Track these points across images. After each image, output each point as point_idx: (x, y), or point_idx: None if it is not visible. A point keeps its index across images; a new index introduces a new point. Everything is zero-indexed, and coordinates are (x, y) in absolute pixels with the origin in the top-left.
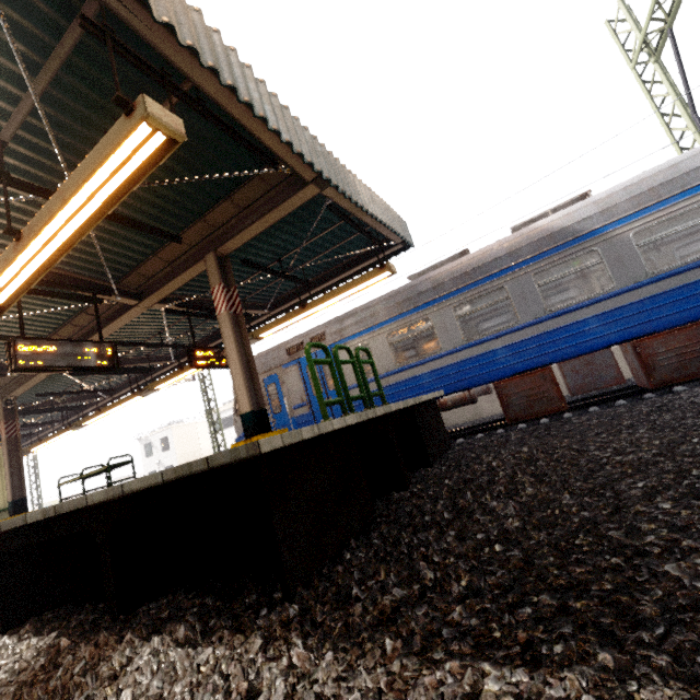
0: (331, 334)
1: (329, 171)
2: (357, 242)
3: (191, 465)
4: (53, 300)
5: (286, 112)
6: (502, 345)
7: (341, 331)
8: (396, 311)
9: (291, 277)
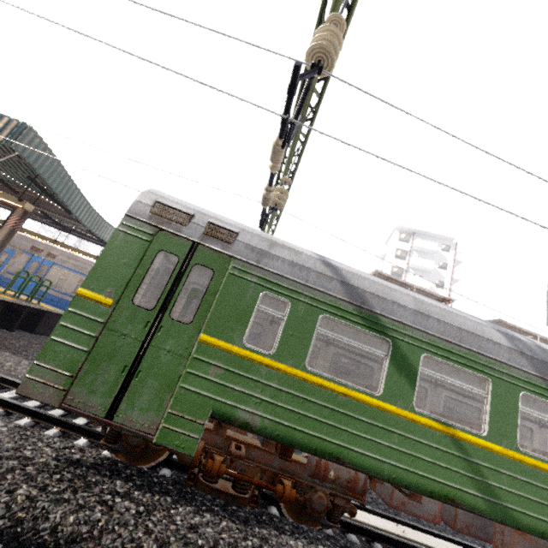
0: (60, 259)
1: (94, 225)
2: None
3: None
4: None
5: (88, 206)
6: None
7: (65, 262)
8: None
9: (63, 227)
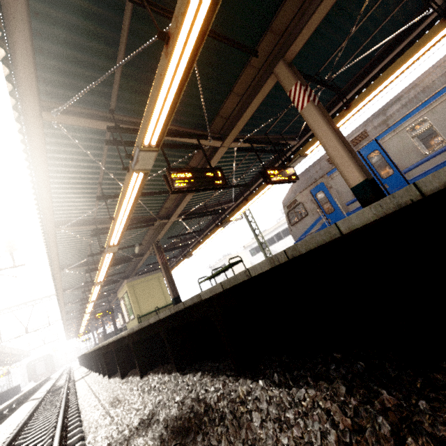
0: (374, 128)
1: None
2: (384, 31)
3: None
4: (171, 160)
5: None
6: None
7: (386, 121)
8: None
9: (329, 86)
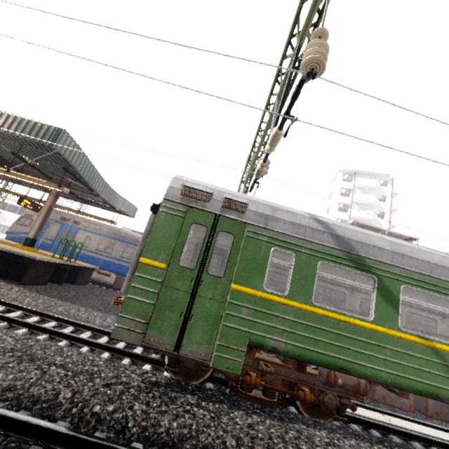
0: (83, 225)
1: (109, 197)
2: None
3: (19, 253)
4: None
5: (105, 183)
6: (127, 266)
7: (87, 227)
8: (109, 234)
9: (83, 200)
